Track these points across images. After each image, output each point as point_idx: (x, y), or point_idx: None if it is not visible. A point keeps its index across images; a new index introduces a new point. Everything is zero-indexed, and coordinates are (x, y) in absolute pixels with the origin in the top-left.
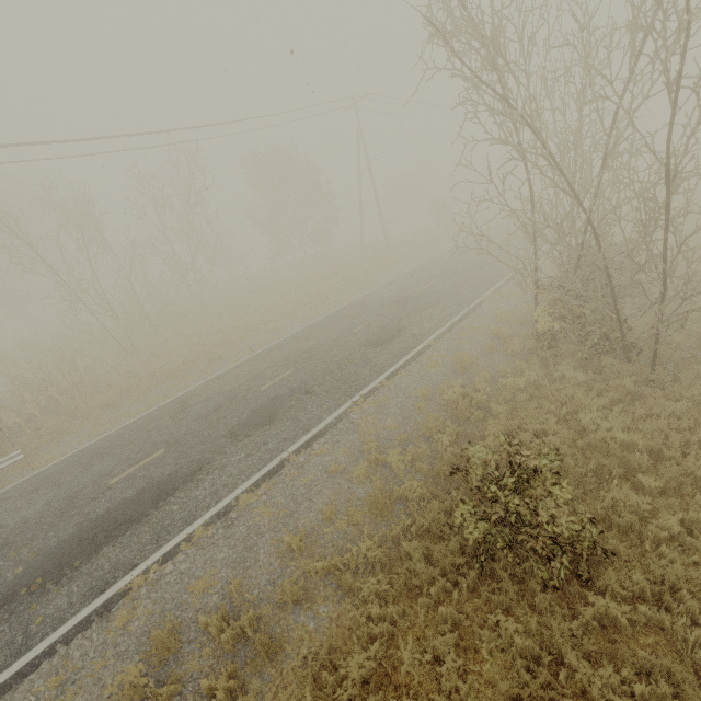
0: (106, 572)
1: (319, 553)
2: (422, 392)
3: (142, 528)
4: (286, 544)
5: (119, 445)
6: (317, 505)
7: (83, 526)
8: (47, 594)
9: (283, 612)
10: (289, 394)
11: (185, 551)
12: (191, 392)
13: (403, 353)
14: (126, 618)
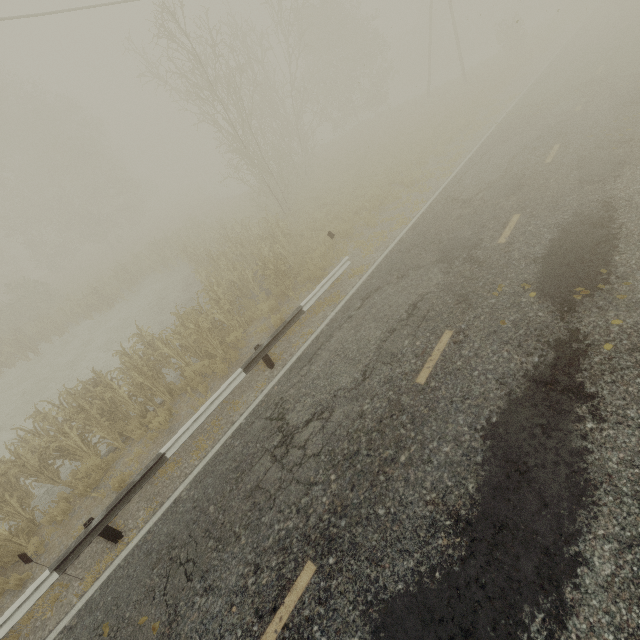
0: None
1: None
2: None
3: (633, 238)
4: None
5: (440, 234)
6: None
7: (543, 261)
8: (614, 290)
9: None
10: (602, 150)
11: None
12: (442, 197)
13: None
14: None
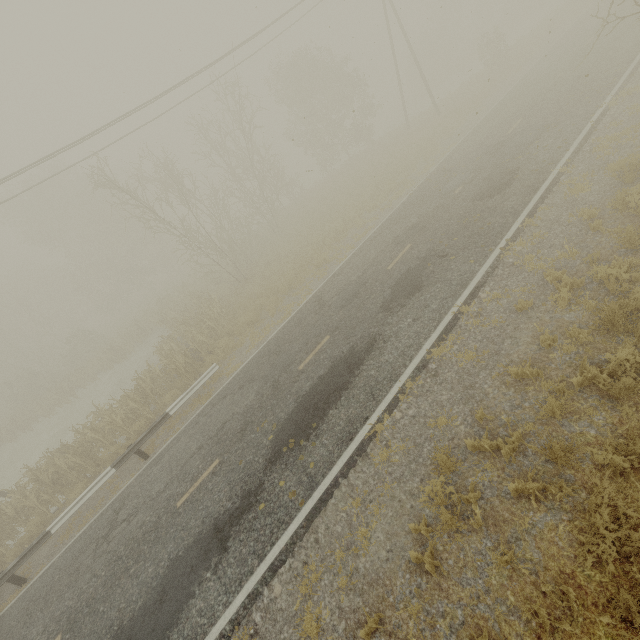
0: (344, 426)
1: (556, 375)
2: (587, 214)
3: (353, 392)
4: (513, 375)
5: (285, 343)
6: (522, 339)
7: (300, 401)
8: (305, 448)
9: (550, 427)
10: (422, 264)
11: (404, 401)
12: (319, 292)
13: (532, 190)
14: (386, 454)
